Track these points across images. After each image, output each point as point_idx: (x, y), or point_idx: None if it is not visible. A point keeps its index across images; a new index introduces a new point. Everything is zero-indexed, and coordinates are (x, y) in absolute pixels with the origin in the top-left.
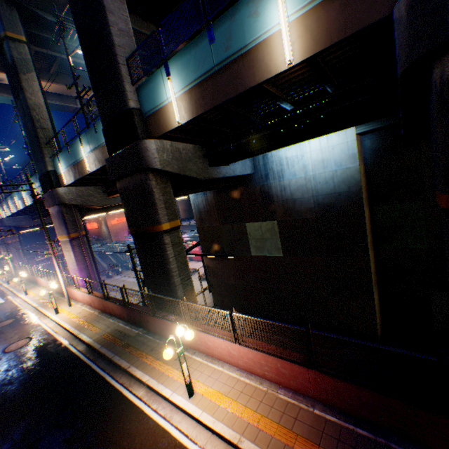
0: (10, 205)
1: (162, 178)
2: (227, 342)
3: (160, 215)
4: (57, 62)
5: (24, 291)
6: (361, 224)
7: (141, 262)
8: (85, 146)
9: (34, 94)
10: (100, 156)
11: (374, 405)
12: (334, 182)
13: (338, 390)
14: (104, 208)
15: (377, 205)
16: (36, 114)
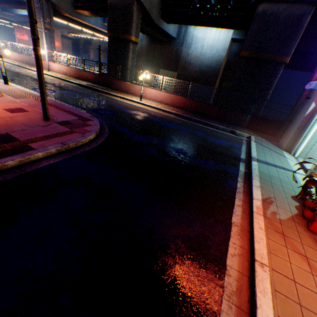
0: None
1: (139, 9)
2: (156, 91)
3: (133, 30)
4: None
5: None
6: (213, 86)
7: (109, 57)
8: None
9: None
10: None
11: (199, 107)
12: (212, 60)
13: (191, 104)
14: (67, 18)
15: (223, 82)
16: None
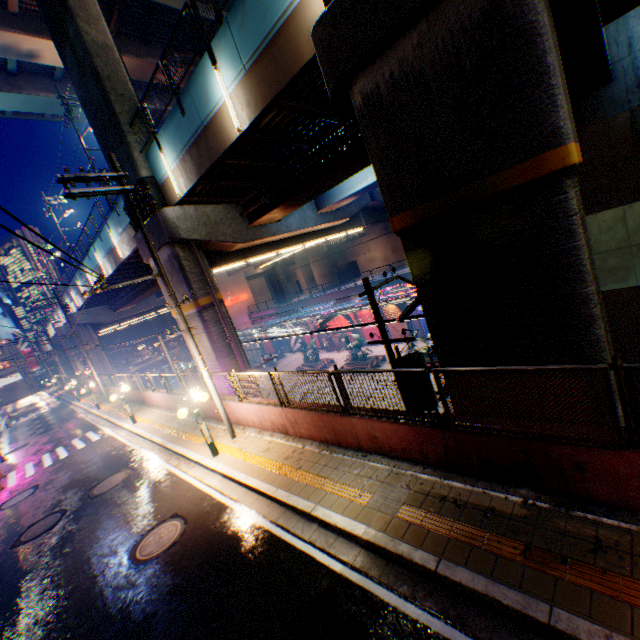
0: (79, 289)
1: None
2: None
3: (561, 109)
4: (118, 5)
5: (128, 417)
6: None
7: (434, 304)
8: (223, 66)
9: (93, 24)
10: (271, 65)
11: None
12: None
13: None
14: (241, 252)
15: None
16: (102, 65)
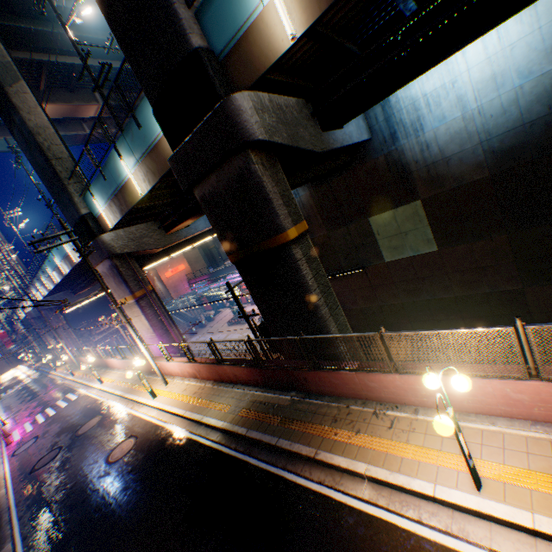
0: (43, 282)
1: (267, 159)
2: (501, 382)
3: (280, 216)
4: (45, 70)
5: (97, 379)
6: None
7: (257, 300)
8: (126, 158)
9: (32, 112)
10: (153, 163)
11: None
12: (519, 106)
13: None
14: (164, 251)
15: None
16: (43, 140)
